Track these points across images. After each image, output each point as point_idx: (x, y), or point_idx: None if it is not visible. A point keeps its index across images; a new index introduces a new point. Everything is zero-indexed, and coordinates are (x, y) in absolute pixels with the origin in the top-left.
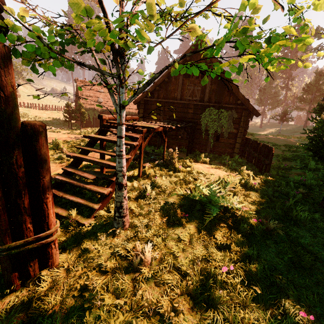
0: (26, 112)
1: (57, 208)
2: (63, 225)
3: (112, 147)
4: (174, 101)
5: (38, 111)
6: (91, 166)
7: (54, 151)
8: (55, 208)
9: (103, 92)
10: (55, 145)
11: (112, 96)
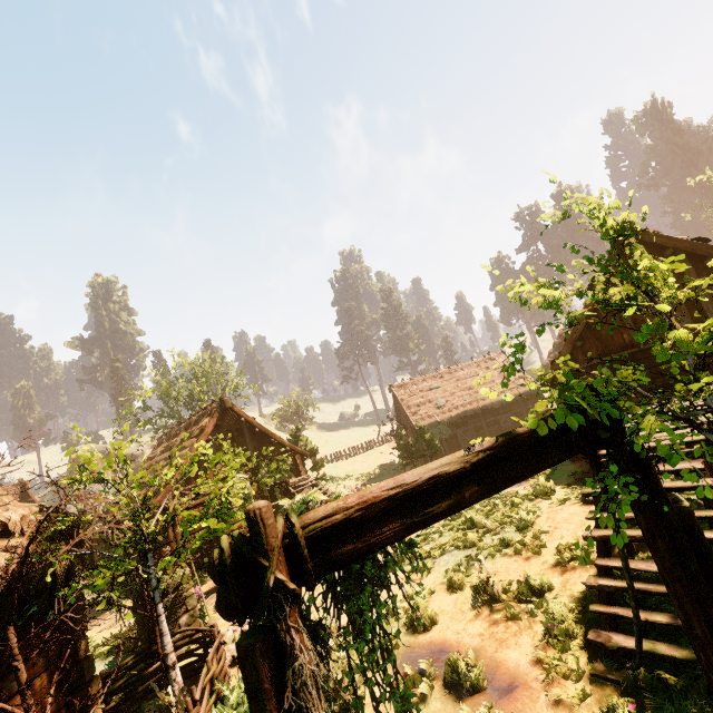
0: (333, 470)
1: (659, 646)
2: (705, 681)
3: (553, 491)
4: (633, 350)
5: (347, 462)
6: (586, 546)
7: (474, 531)
8: (654, 647)
9: (438, 387)
10: (465, 519)
11: (708, 435)
